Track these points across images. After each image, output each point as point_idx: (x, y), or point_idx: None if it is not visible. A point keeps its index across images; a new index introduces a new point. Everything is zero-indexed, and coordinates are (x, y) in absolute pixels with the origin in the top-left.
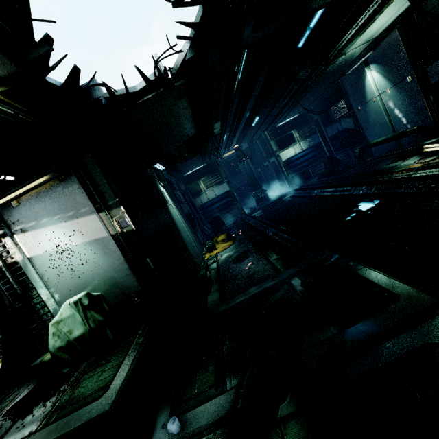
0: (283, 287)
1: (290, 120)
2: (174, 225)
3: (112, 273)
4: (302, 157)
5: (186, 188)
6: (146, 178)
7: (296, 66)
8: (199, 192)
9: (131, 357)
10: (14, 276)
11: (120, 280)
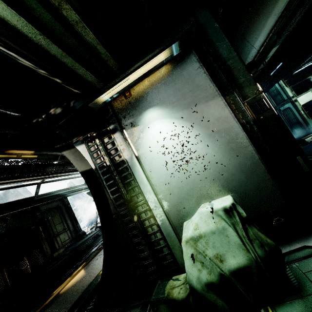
0: None
1: (306, 67)
2: None
3: (241, 177)
4: None
5: None
6: None
7: None
8: None
9: None
10: (120, 177)
11: (252, 188)
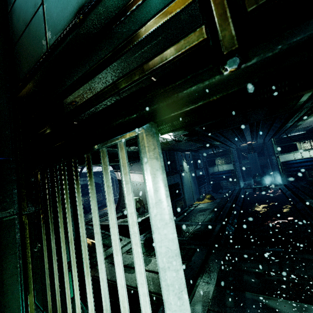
0: (194, 226)
1: (297, 134)
2: (181, 183)
3: None
4: (301, 162)
5: (206, 160)
6: (176, 159)
7: (270, 121)
8: (214, 164)
9: (141, 219)
10: None
11: None
